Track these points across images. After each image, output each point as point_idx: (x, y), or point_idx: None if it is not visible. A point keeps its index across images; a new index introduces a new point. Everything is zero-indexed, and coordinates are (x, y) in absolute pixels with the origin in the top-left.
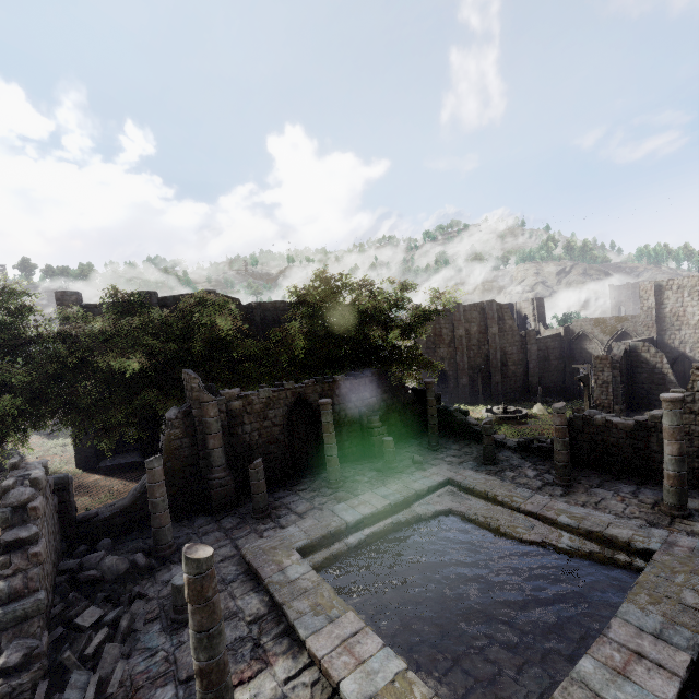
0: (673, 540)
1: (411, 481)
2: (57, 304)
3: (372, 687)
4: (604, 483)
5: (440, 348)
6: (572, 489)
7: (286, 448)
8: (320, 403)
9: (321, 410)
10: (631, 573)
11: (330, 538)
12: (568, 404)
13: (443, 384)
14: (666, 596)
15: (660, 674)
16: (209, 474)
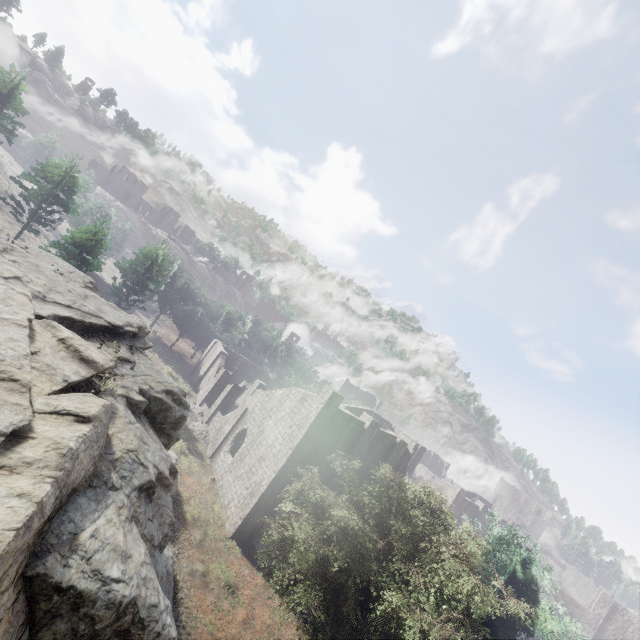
0: None
1: None
2: (327, 401)
3: None
4: None
5: None
6: None
7: None
8: None
9: None
10: None
11: None
12: None
13: None
14: None
15: None
16: None
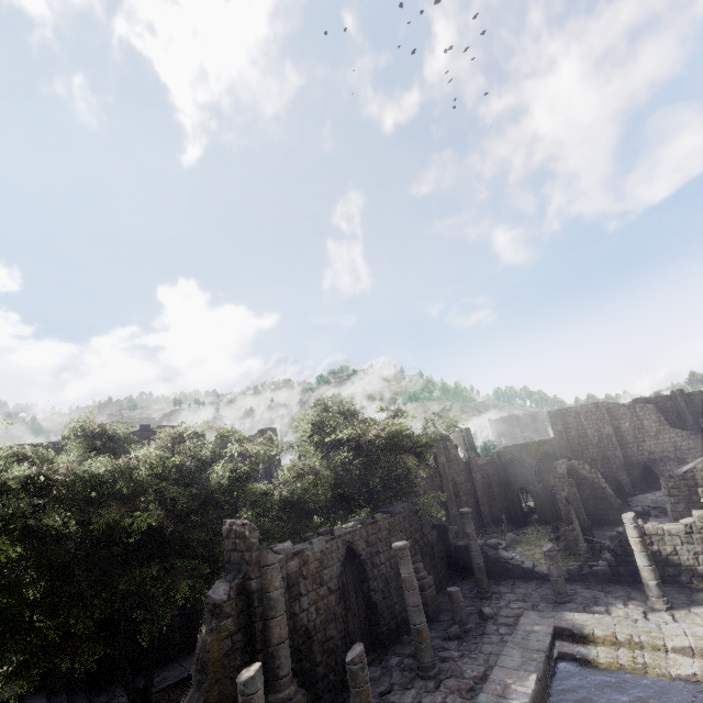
0: None
1: (521, 640)
2: None
3: None
4: (692, 598)
5: None
6: (676, 611)
7: (345, 626)
8: (398, 548)
9: (400, 557)
10: None
11: None
12: (527, 531)
13: None
14: None
15: None
16: (271, 694)
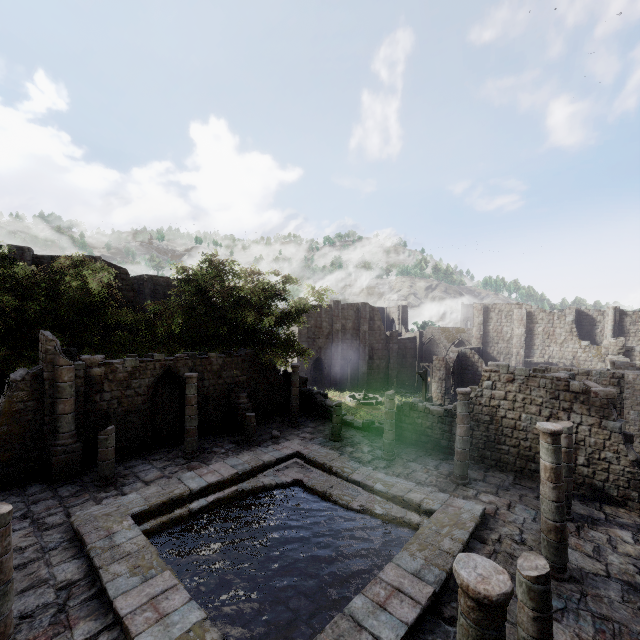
0: (450, 501)
1: (262, 453)
2: None
3: (167, 638)
4: (418, 458)
5: (319, 339)
6: (394, 463)
7: (147, 418)
8: (186, 376)
9: (186, 382)
10: (417, 529)
11: (170, 505)
12: (416, 395)
13: (320, 371)
14: (432, 544)
15: (409, 604)
16: (53, 440)
